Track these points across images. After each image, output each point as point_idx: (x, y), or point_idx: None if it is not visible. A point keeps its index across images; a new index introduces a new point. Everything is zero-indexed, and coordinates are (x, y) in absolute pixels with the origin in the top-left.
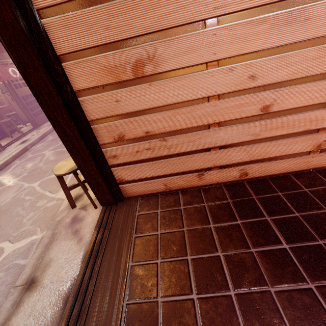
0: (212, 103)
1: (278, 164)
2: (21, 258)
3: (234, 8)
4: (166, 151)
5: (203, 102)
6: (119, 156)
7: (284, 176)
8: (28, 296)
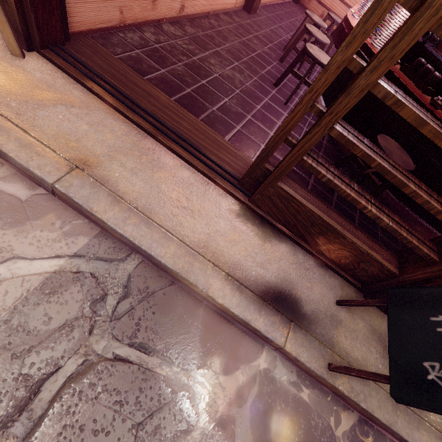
0: None
1: None
2: None
3: None
4: None
5: None
6: None
7: (202, 17)
8: (102, 170)
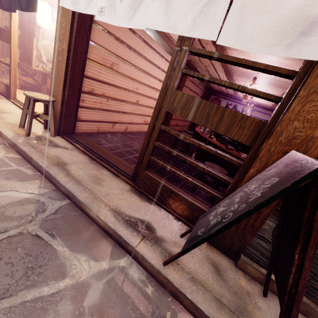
0: (126, 92)
1: (135, 126)
2: (2, 167)
3: (138, 66)
4: (106, 107)
5: (125, 90)
6: (86, 101)
7: (136, 133)
8: (67, 166)
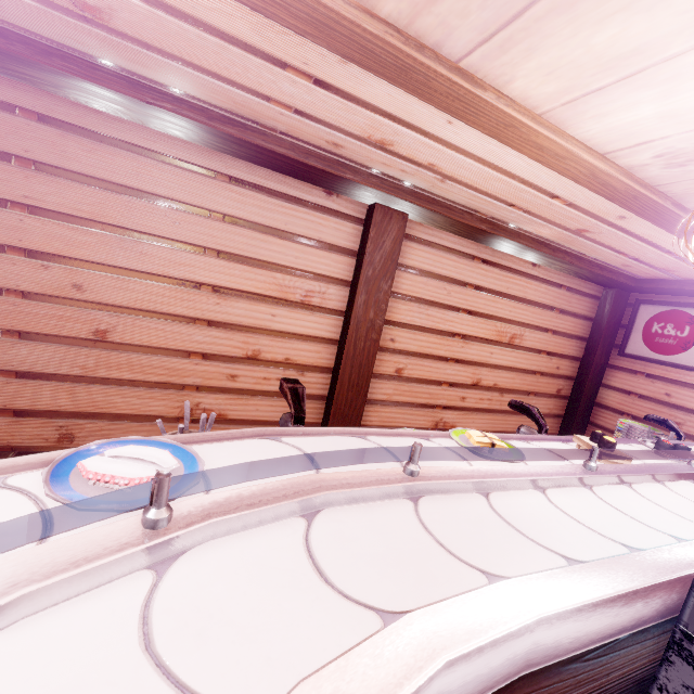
0: (10, 299)
1: (130, 429)
2: None
3: (52, 207)
4: None
5: None
6: None
7: None
8: None
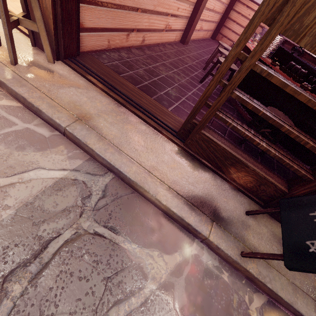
0: None
1: (154, 35)
2: (3, 127)
3: None
4: None
5: None
6: None
7: (155, 46)
8: (93, 121)
